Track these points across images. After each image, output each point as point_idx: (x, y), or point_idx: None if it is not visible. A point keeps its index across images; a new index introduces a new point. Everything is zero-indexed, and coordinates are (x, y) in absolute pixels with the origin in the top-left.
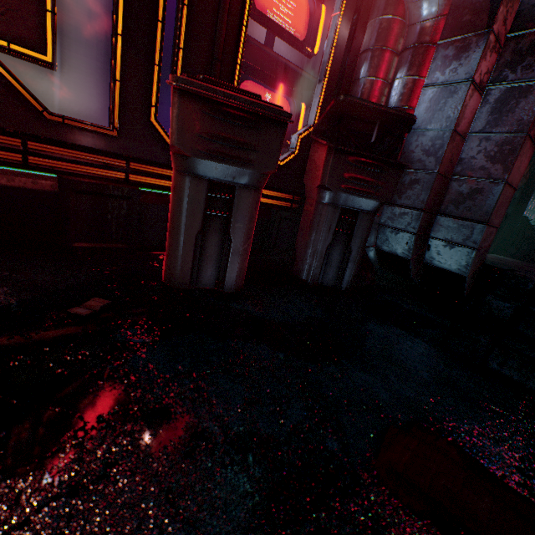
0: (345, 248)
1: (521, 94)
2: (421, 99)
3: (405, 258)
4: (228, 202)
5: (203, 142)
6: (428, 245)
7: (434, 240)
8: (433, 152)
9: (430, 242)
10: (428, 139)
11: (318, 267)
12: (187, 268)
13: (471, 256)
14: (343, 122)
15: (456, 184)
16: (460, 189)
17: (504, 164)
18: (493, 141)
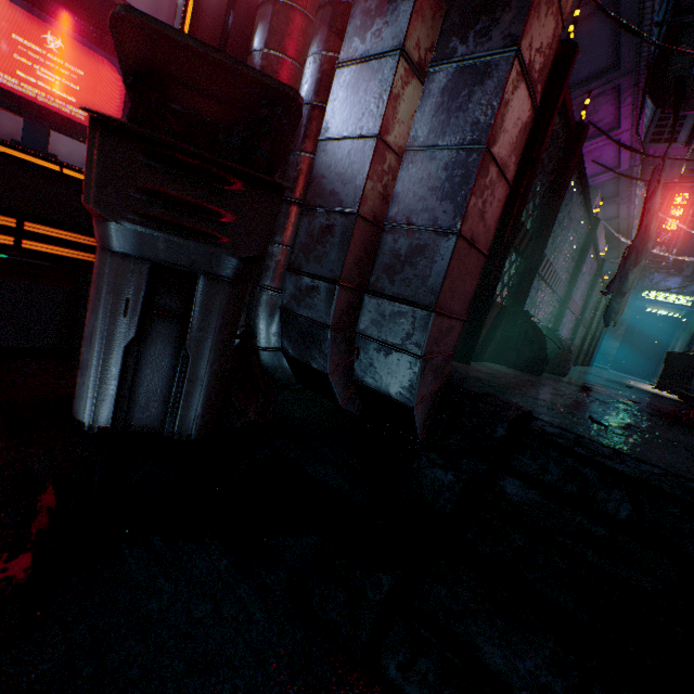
0: (180, 351)
1: (475, 78)
2: (336, 84)
3: (322, 372)
4: None
5: None
6: (356, 348)
7: (363, 339)
8: (351, 177)
9: (358, 342)
10: (345, 153)
11: (110, 391)
12: None
13: (416, 369)
14: (175, 94)
15: (390, 237)
16: (396, 246)
17: (456, 201)
18: (440, 161)
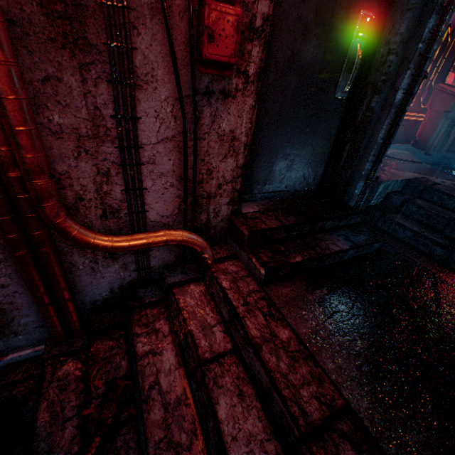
0: None
1: None
2: None
3: None
4: (452, 125)
5: None
6: None
7: None
8: None
9: None
10: None
11: None
12: (433, 146)
13: None
14: None
15: None
16: None
17: None
18: None
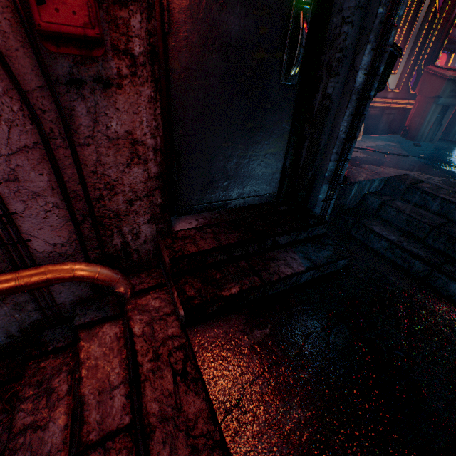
0: None
1: None
2: None
3: None
4: (444, 111)
5: (448, 93)
6: None
7: None
8: None
9: None
10: None
11: None
12: (424, 136)
13: None
14: None
15: None
16: None
17: None
18: None
